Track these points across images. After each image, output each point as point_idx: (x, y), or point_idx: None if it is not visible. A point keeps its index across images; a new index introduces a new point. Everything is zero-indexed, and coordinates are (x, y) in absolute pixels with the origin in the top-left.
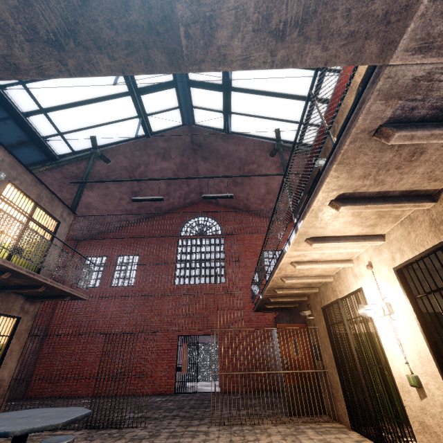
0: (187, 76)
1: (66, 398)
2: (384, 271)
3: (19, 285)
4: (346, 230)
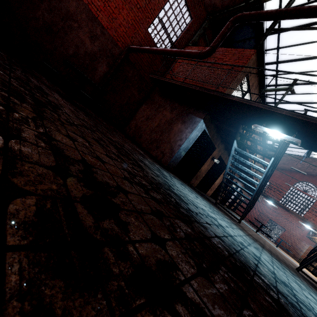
0: None
1: None
2: None
3: None
4: None
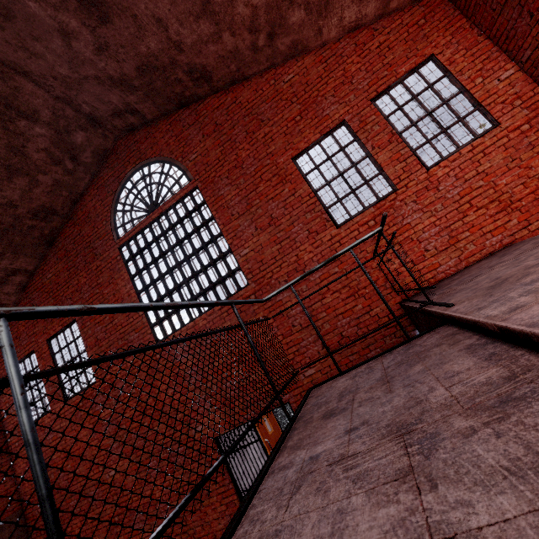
0: None
1: None
2: None
3: None
4: None
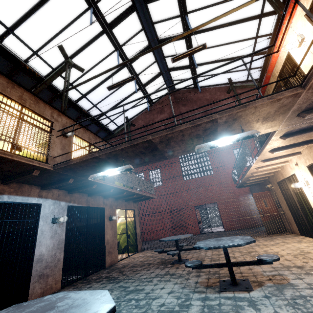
0: (167, 67)
1: (150, 240)
2: (303, 167)
3: (134, 198)
4: (280, 154)
